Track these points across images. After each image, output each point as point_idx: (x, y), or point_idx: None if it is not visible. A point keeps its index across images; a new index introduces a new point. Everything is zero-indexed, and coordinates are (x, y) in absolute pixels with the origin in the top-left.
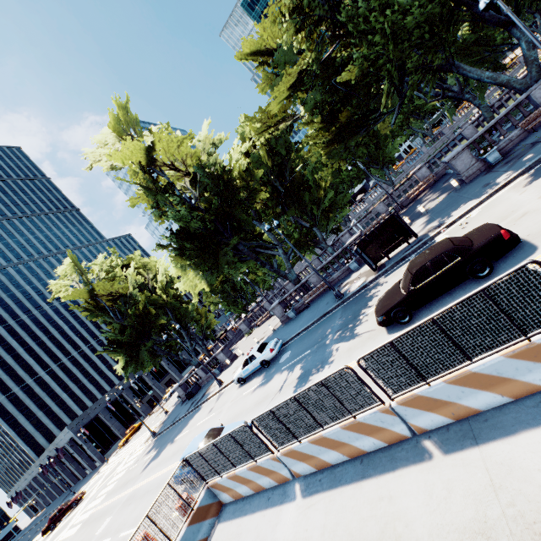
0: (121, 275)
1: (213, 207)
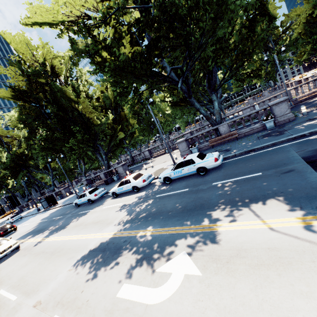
0: (2, 155)
1: (5, 166)
